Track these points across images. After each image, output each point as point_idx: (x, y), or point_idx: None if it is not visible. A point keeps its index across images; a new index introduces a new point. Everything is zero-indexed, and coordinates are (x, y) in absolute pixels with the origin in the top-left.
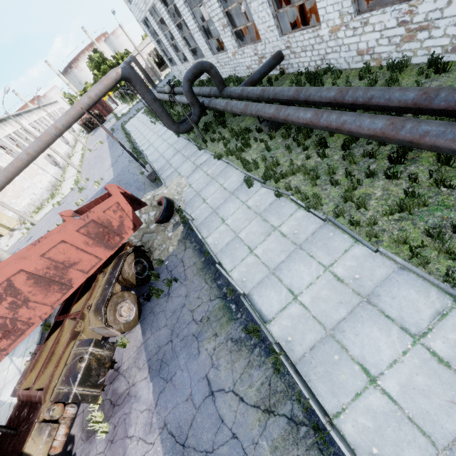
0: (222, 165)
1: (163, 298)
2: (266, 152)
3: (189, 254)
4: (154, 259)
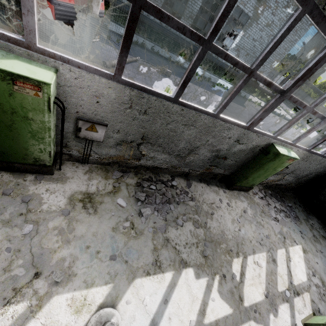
0: None
1: None
2: None
3: None
4: None
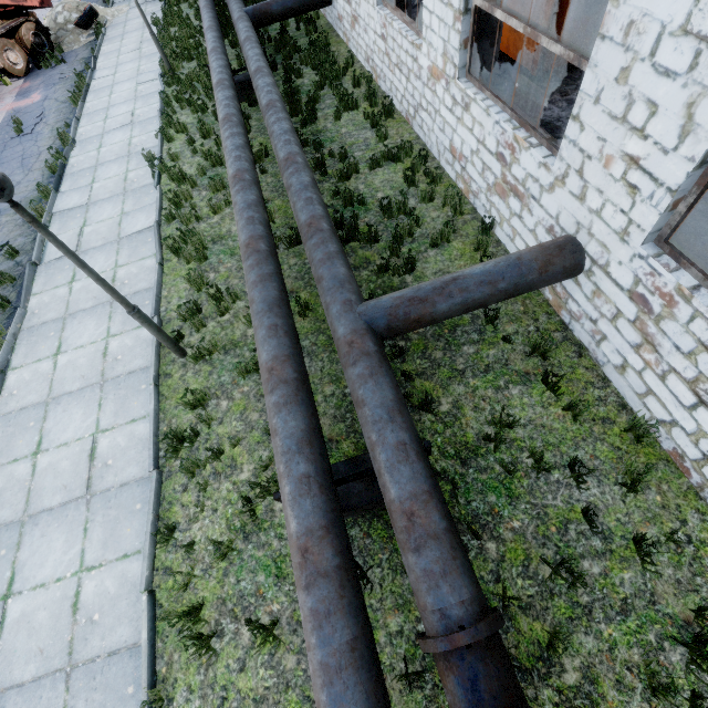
0: (160, 8)
1: (49, 70)
2: (190, 9)
3: (85, 52)
4: (55, 43)
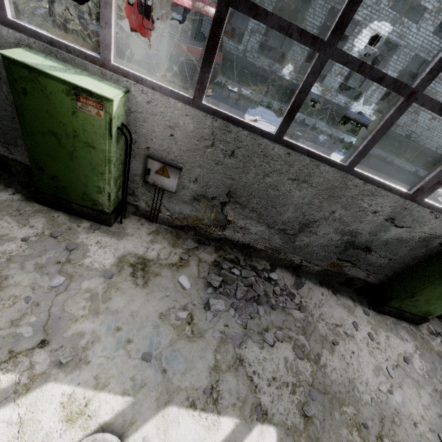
0: None
1: None
2: None
3: None
4: None
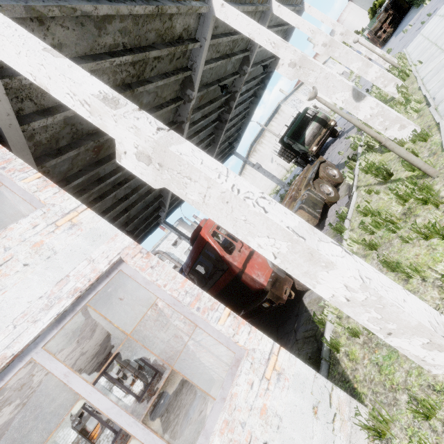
0: None
1: None
2: None
3: None
4: None
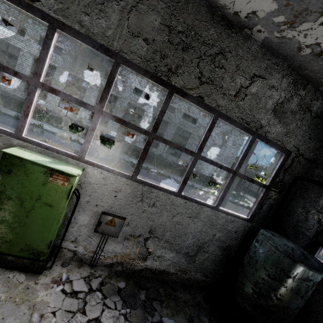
0: None
1: None
2: None
3: None
4: None
